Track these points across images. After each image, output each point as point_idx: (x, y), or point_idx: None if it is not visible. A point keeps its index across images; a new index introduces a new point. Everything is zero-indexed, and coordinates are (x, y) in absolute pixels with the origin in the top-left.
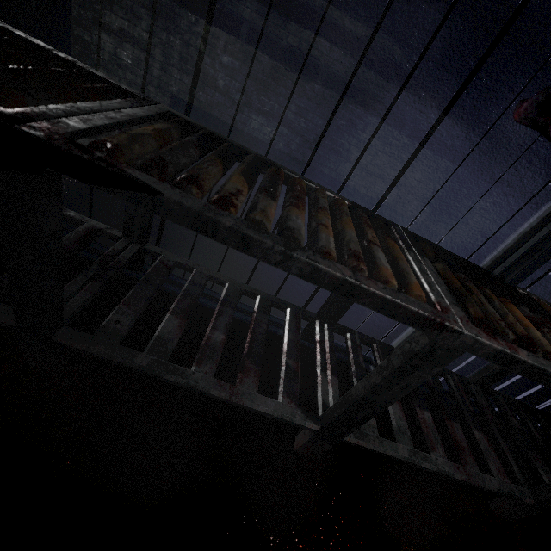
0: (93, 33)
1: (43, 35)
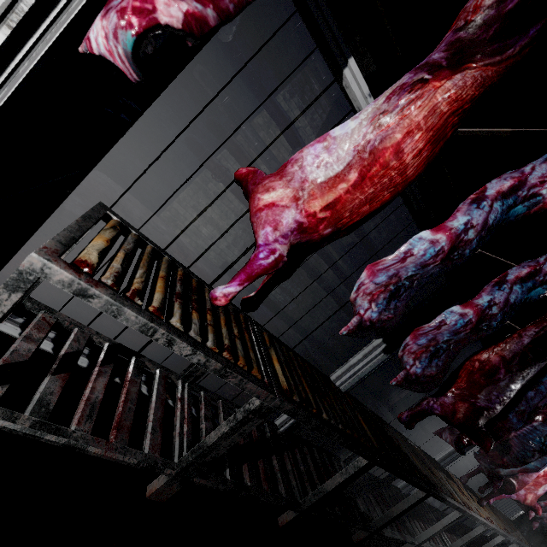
0: (188, 211)
1: (143, 196)
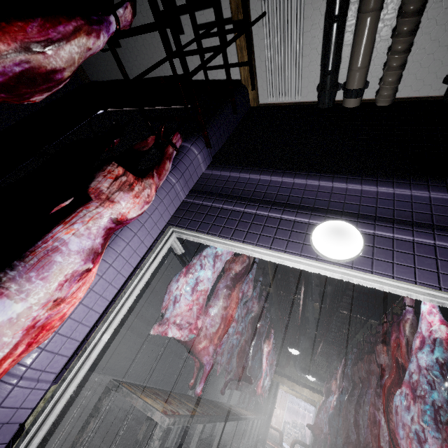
0: None
1: None
